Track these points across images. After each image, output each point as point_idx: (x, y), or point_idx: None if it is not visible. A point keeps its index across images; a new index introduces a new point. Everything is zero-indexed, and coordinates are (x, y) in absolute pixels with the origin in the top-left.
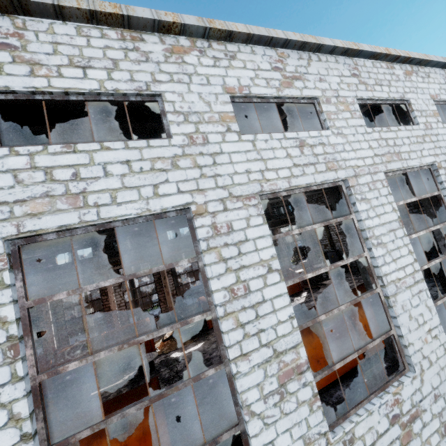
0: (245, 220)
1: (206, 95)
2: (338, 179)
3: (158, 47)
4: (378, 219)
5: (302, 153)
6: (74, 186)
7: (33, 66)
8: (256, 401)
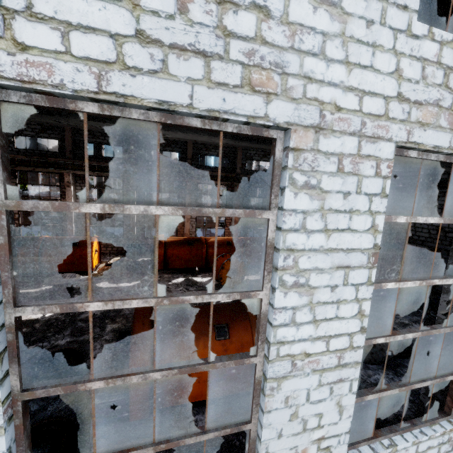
0: None
1: None
2: (264, 120)
3: None
4: (323, 237)
5: (183, 12)
6: None
7: None
8: None
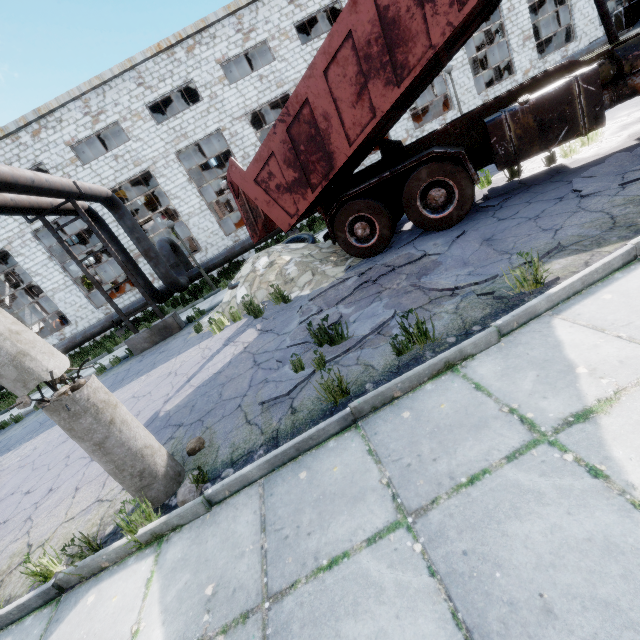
0: None
1: None
2: None
3: None
4: None
5: None
6: None
7: (300, 7)
8: None
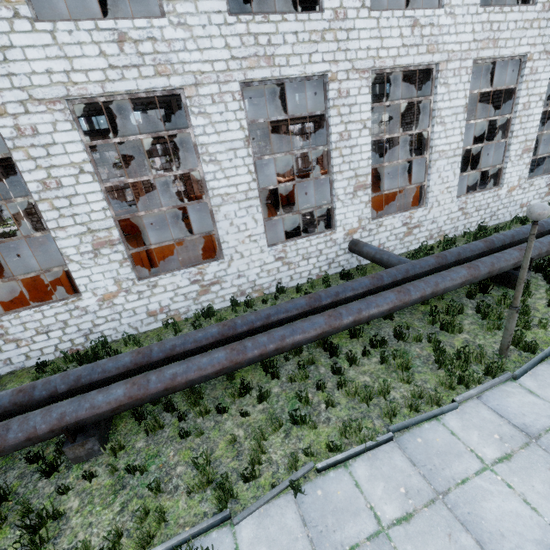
0: (358, 89)
1: None
2: (432, 62)
3: None
4: (449, 103)
5: (412, 34)
6: (269, 50)
7: None
8: (342, 195)
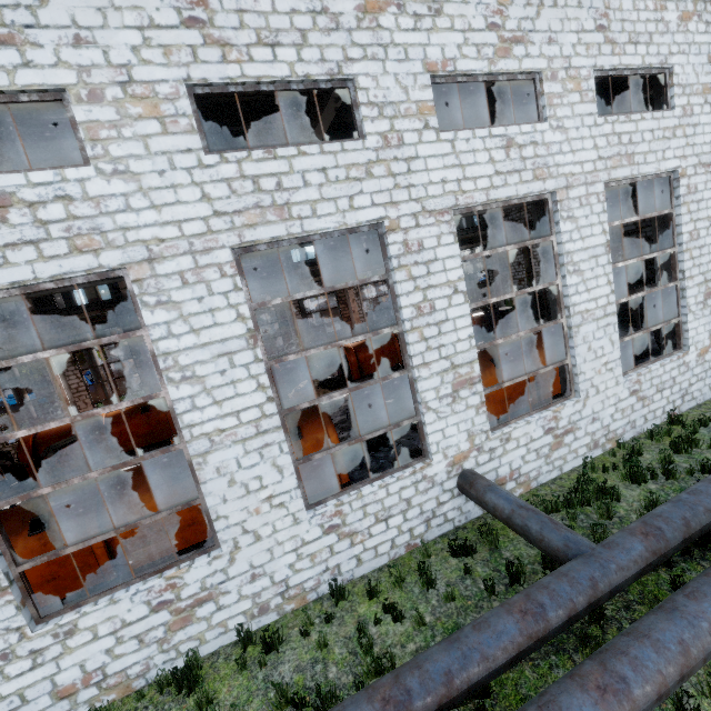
0: (436, 238)
1: (403, 76)
2: (545, 191)
3: (349, 5)
4: (581, 242)
5: (508, 157)
6: (279, 197)
7: (223, 48)
8: (433, 400)
